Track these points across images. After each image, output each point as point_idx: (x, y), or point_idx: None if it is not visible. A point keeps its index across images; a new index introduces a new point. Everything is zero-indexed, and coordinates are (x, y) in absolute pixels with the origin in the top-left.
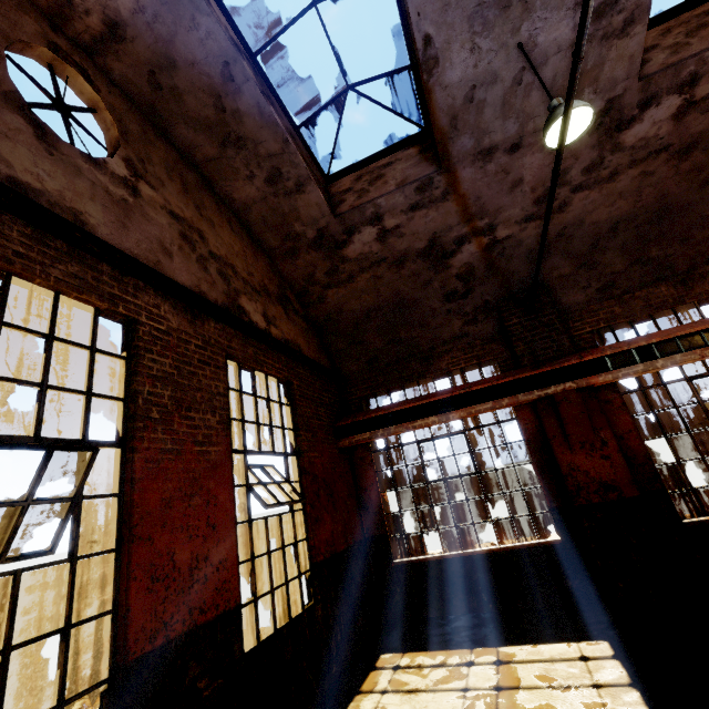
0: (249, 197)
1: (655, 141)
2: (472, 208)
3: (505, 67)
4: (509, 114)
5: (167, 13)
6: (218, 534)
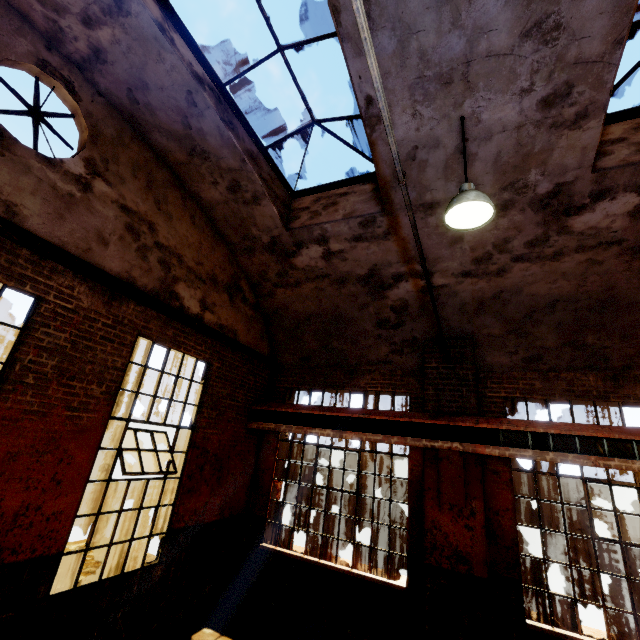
0: (214, 199)
1: (607, 232)
2: (412, 252)
3: (448, 135)
4: (451, 177)
5: (139, 47)
6: (62, 489)
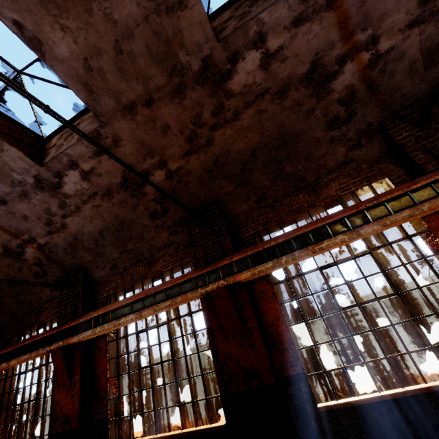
0: None
1: (86, 190)
2: (12, 231)
3: None
4: None
5: None
6: None
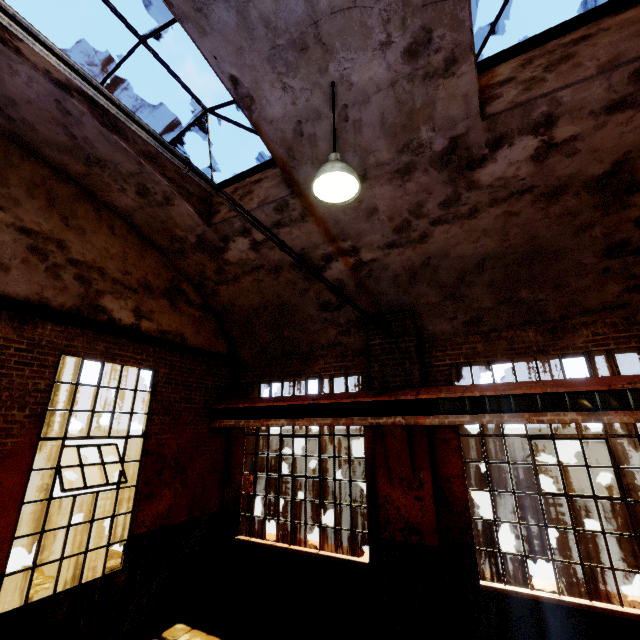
0: (129, 206)
1: (516, 181)
2: (333, 230)
3: (326, 104)
4: (345, 148)
5: None
6: None
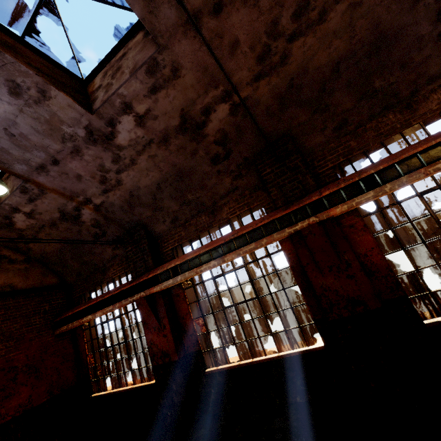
0: None
1: (141, 139)
2: (67, 193)
3: None
4: (29, 149)
5: None
6: None
